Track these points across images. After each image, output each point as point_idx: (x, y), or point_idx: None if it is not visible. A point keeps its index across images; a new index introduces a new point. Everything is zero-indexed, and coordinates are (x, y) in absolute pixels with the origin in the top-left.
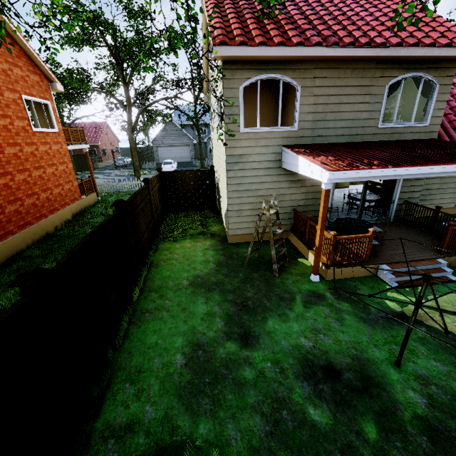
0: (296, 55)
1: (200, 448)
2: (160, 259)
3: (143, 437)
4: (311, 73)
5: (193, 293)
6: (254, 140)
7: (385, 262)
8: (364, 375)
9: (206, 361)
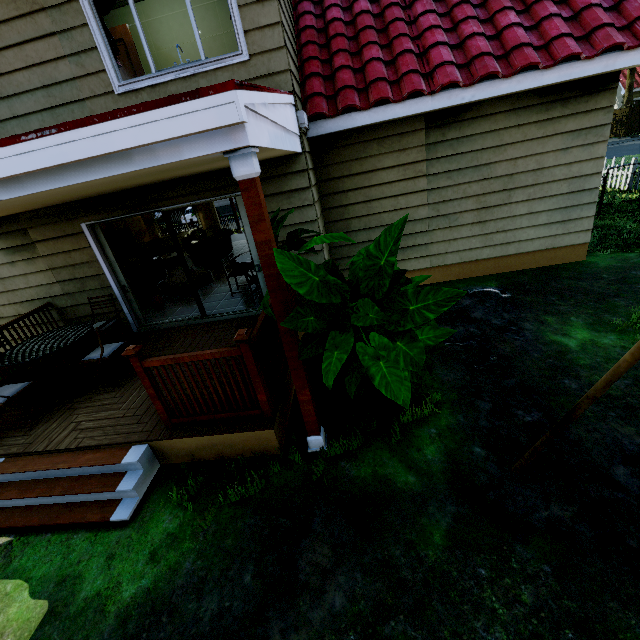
0: None
1: None
2: None
3: None
4: None
5: None
6: None
7: (7, 452)
8: None
9: None
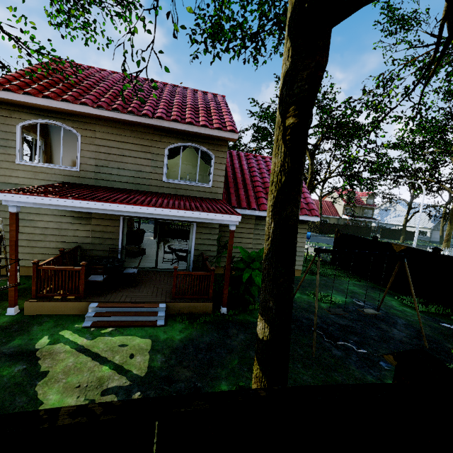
0: (63, 108)
1: None
2: None
3: None
4: (91, 127)
5: None
6: (32, 172)
7: (100, 300)
8: None
9: None
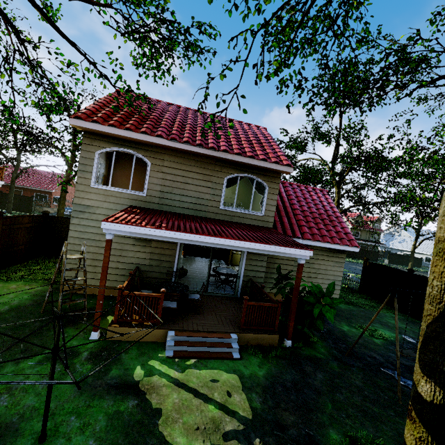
0: (141, 139)
1: None
2: None
3: None
4: (160, 156)
5: None
6: (103, 195)
7: (175, 328)
8: None
9: None
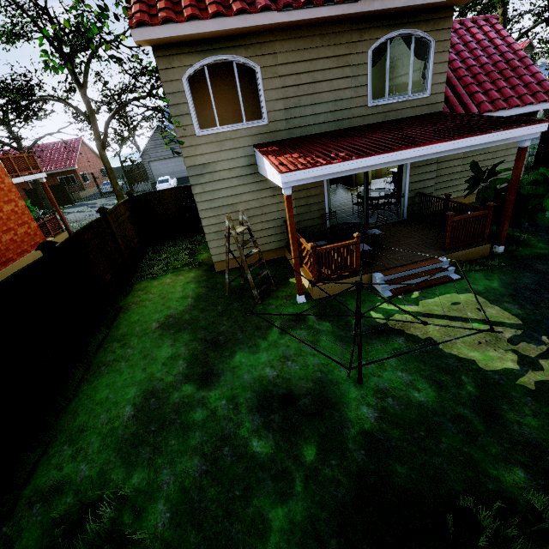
0: (240, 27)
1: (129, 498)
2: (132, 302)
3: (72, 497)
4: (269, 48)
5: (160, 336)
6: (216, 143)
7: (379, 269)
8: (322, 397)
9: (156, 409)
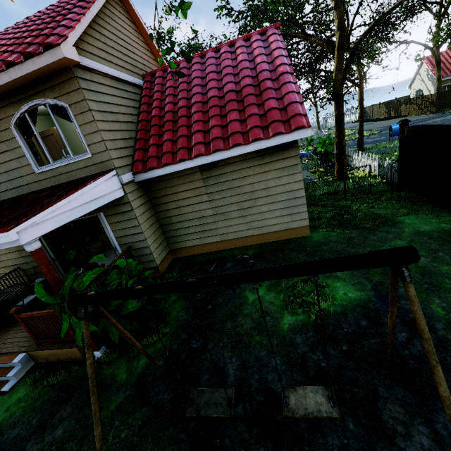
0: None
1: None
2: None
3: None
4: None
5: None
6: None
7: None
8: None
9: None
